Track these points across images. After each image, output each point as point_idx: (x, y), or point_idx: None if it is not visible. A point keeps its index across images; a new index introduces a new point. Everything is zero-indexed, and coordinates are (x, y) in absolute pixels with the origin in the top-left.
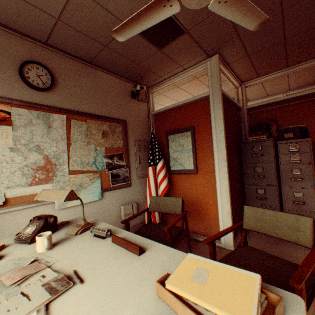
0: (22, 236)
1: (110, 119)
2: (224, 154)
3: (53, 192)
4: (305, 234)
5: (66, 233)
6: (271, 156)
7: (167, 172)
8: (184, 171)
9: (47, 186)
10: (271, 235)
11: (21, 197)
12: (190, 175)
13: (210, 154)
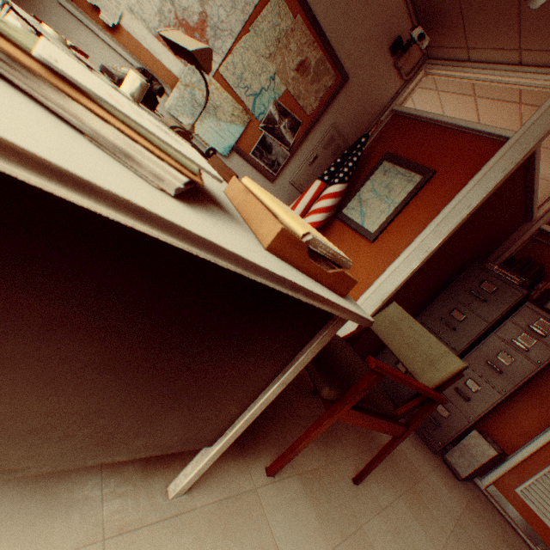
0: (113, 69)
1: (328, 51)
2: (436, 243)
3: (187, 38)
4: (436, 374)
5: (161, 119)
6: (495, 312)
7: (334, 210)
8: (358, 227)
9: (176, 64)
10: (393, 350)
11: (137, 44)
12: (360, 239)
13: (416, 231)
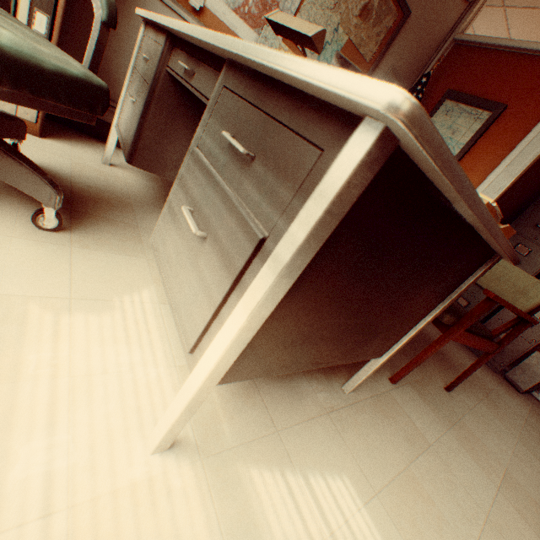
0: None
1: None
2: (508, 182)
3: (296, 20)
4: (528, 301)
5: None
6: None
7: None
8: None
9: (250, 35)
10: (481, 285)
11: (218, 22)
12: None
13: (484, 172)
